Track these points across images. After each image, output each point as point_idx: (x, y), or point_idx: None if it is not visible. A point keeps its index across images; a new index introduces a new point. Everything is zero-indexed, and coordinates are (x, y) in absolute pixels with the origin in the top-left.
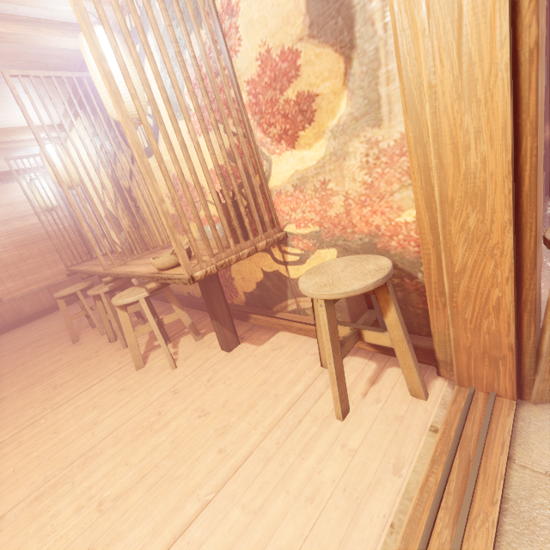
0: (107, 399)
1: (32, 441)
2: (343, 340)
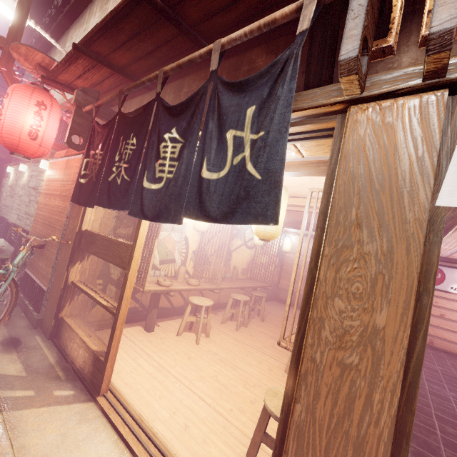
0: (264, 365)
1: (244, 350)
2: (271, 437)
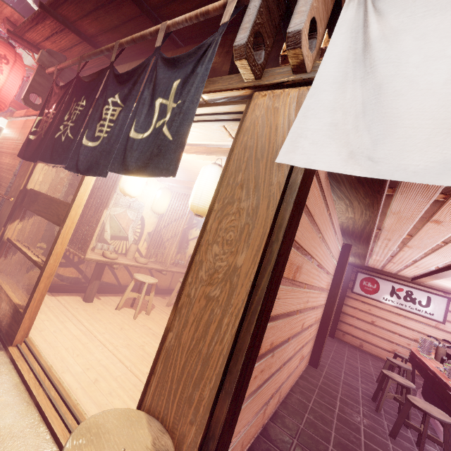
0: None
1: None
2: None
